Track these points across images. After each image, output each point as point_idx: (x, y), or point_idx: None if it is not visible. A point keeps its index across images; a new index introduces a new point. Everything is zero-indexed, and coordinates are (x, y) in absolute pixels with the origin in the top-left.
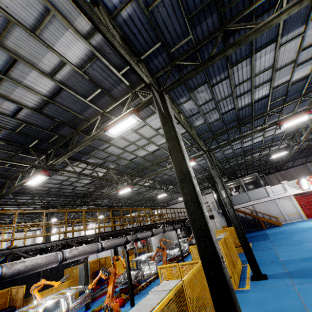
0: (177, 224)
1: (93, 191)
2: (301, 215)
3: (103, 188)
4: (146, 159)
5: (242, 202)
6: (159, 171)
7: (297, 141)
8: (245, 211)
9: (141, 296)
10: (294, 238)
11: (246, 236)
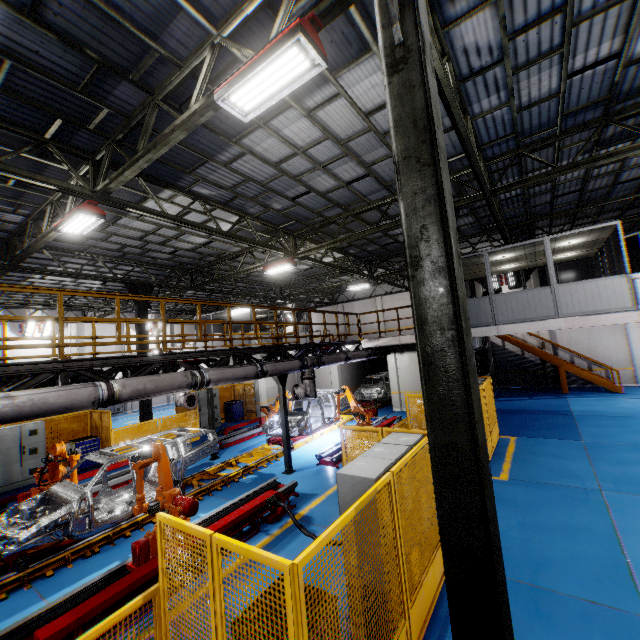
0: (282, 361)
1: (25, 226)
2: None
3: (54, 217)
4: (73, 44)
5: (527, 318)
6: (165, 134)
7: None
8: (525, 340)
9: (23, 606)
10: None
11: (507, 404)
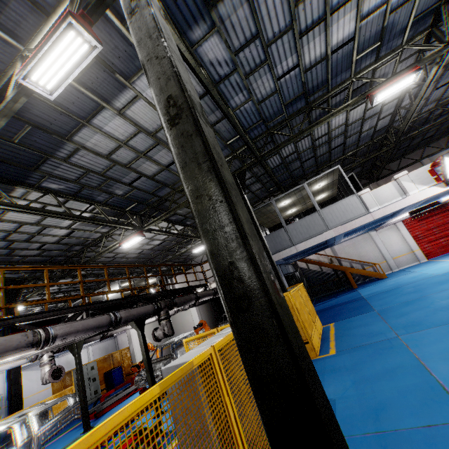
0: (136, 307)
1: None
2: (417, 255)
3: None
4: None
5: (311, 235)
6: None
7: (444, 41)
8: (320, 260)
9: None
10: (437, 301)
11: (323, 306)
